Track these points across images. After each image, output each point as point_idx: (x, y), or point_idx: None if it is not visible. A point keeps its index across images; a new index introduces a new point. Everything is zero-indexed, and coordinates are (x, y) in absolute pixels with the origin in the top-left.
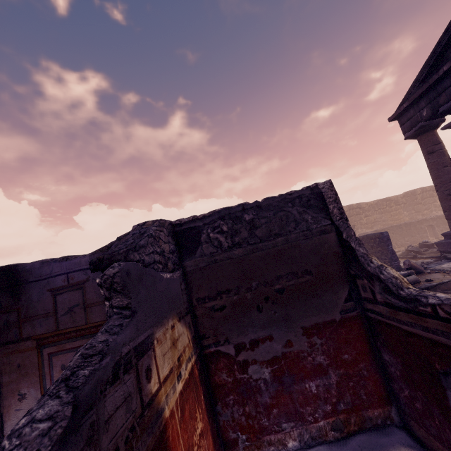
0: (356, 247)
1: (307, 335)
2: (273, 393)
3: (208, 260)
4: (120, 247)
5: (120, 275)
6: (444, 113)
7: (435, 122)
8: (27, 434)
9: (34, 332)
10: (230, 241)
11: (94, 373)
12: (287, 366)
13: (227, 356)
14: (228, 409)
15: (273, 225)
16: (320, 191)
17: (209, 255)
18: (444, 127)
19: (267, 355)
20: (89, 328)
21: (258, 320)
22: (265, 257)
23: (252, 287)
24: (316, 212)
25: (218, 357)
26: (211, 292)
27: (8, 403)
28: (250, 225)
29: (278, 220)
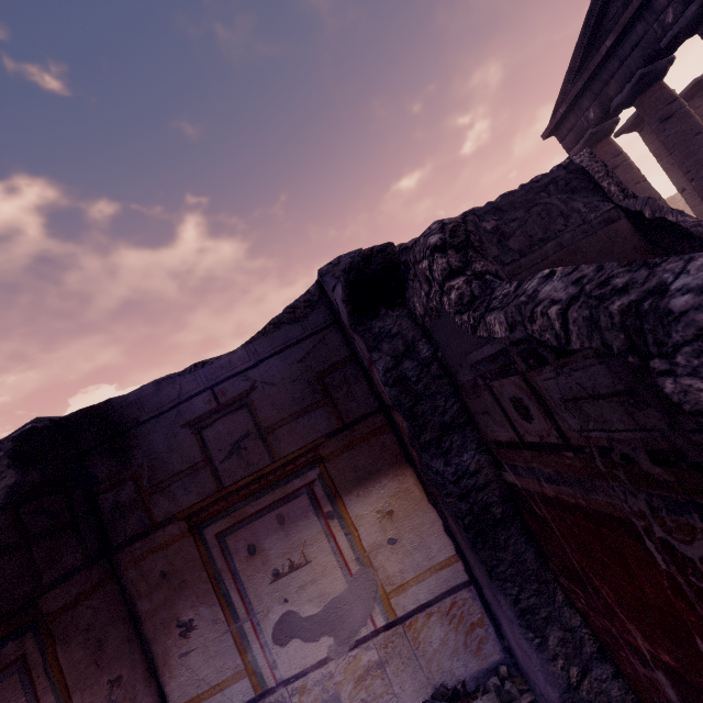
0: (679, 218)
1: None
2: None
3: None
4: None
5: (472, 221)
6: (619, 108)
7: (607, 126)
8: None
9: (176, 506)
10: None
11: None
12: None
13: None
14: None
15: (532, 228)
16: (580, 166)
17: None
18: (618, 133)
19: None
20: (281, 468)
21: None
22: None
23: None
24: (587, 196)
25: None
26: None
27: (160, 649)
28: (496, 235)
29: (537, 219)
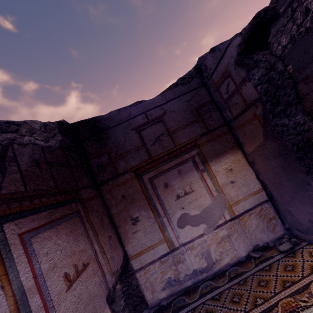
0: None
1: None
2: None
3: None
4: None
5: None
6: None
7: None
8: None
9: (128, 165)
10: None
11: None
12: None
13: None
14: None
15: None
16: None
17: None
18: None
19: None
20: (179, 149)
21: None
22: None
23: None
24: None
25: None
26: None
27: (122, 230)
28: None
29: None
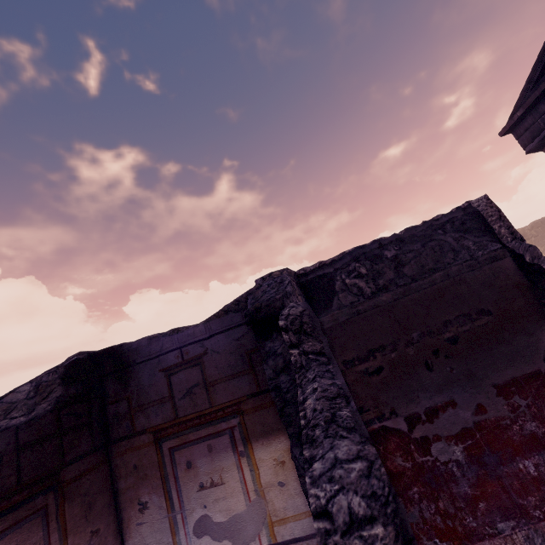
0: None
1: (504, 395)
2: (474, 480)
3: (349, 312)
4: (269, 296)
5: (308, 314)
6: None
7: None
8: (344, 476)
9: (149, 423)
10: (372, 285)
11: (355, 415)
12: (485, 441)
13: (397, 433)
14: (414, 507)
15: (425, 259)
16: (476, 210)
17: (349, 306)
18: None
19: (453, 427)
20: (215, 412)
21: (430, 381)
22: (422, 300)
23: (413, 340)
24: (478, 236)
25: (386, 436)
26: (359, 352)
27: (127, 516)
28: (394, 262)
29: (430, 252)
